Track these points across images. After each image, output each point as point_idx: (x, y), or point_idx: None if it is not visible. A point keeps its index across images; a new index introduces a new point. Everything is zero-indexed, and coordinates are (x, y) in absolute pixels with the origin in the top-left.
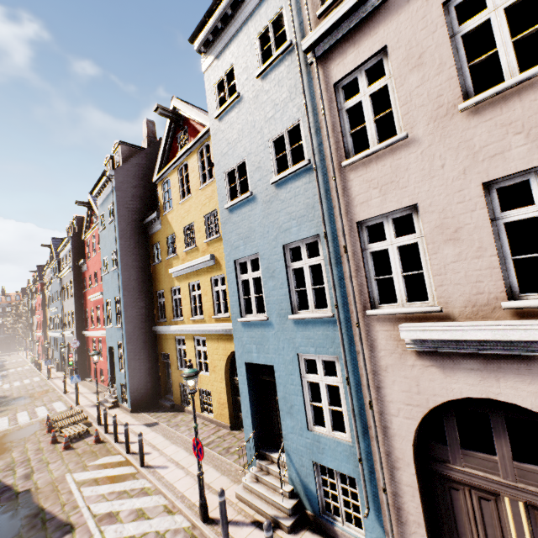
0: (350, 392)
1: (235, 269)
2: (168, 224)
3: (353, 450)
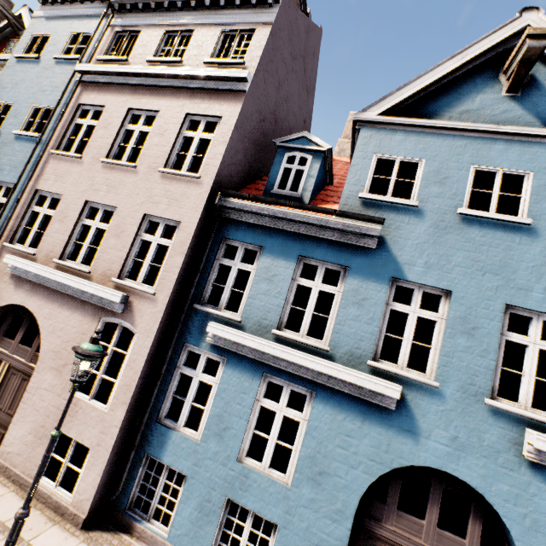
0: None
1: None
2: None
3: None
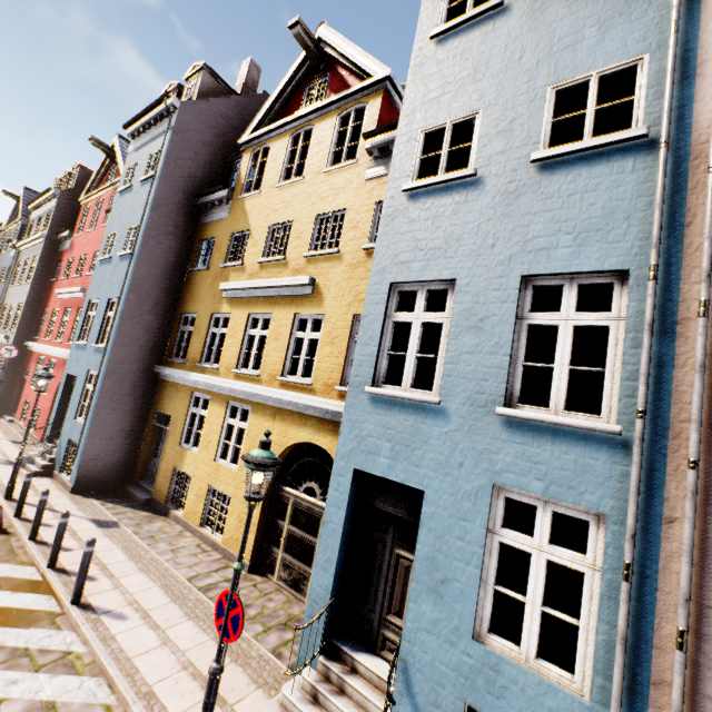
0: (629, 597)
1: (388, 299)
2: (243, 213)
3: None
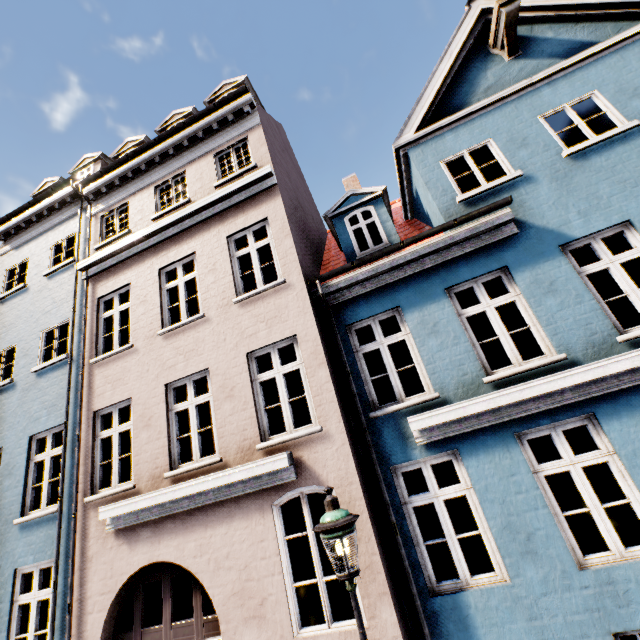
0: (55, 599)
1: None
2: None
3: None
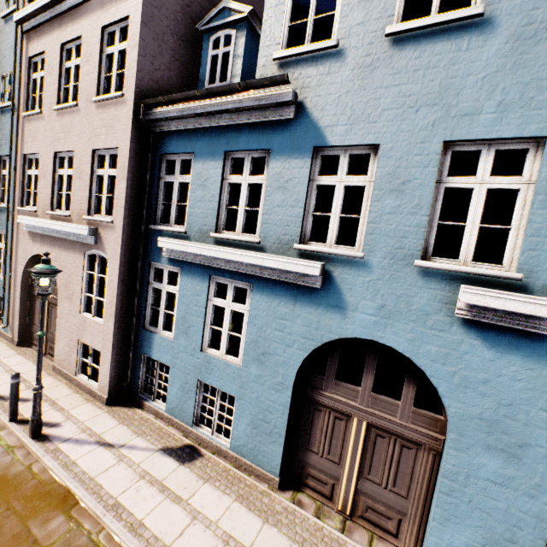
0: (6, 251)
1: None
2: None
3: (6, 284)
